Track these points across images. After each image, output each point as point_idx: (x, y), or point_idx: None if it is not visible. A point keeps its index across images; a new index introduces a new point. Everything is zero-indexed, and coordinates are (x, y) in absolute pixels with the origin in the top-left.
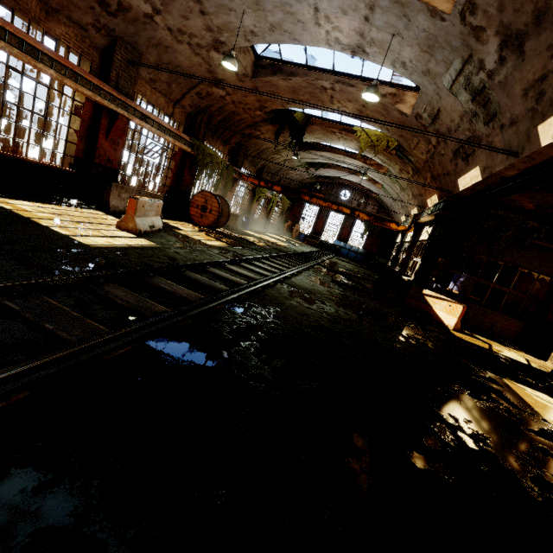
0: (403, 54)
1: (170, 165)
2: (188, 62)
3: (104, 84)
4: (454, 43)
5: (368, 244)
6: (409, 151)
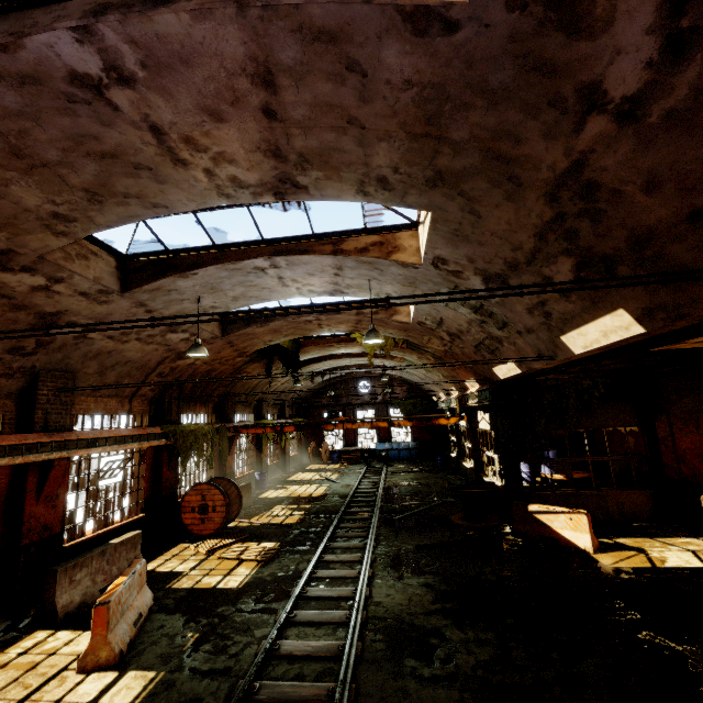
0: (384, 289)
1: (140, 470)
2: (140, 353)
3: (27, 435)
4: (436, 280)
5: (416, 431)
6: (423, 345)
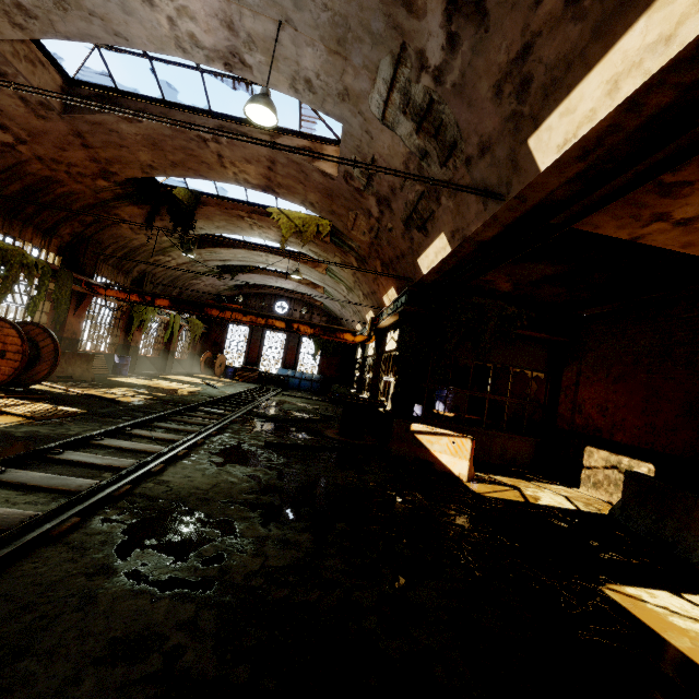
0: (303, 62)
1: None
2: None
3: None
4: (376, 26)
5: (324, 366)
6: (348, 234)
